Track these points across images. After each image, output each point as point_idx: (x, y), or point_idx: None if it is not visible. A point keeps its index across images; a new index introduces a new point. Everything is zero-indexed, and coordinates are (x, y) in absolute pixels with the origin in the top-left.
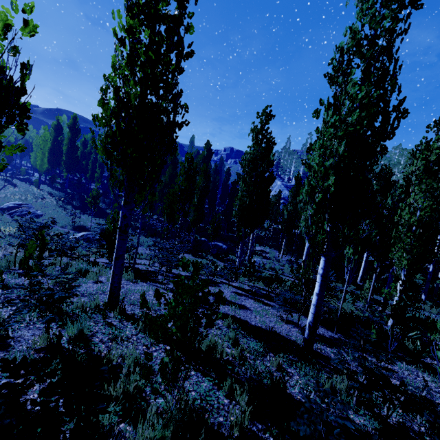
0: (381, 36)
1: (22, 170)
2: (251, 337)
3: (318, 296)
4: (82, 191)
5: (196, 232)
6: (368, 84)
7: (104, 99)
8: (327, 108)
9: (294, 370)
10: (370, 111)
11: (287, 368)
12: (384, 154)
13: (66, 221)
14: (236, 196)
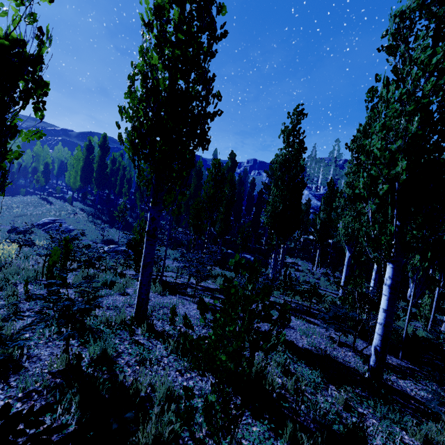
0: None
1: (57, 189)
2: (302, 363)
3: (387, 313)
4: (111, 206)
5: (222, 244)
6: None
7: (131, 87)
8: (386, 84)
9: (366, 410)
10: None
11: (356, 406)
12: None
13: (95, 234)
14: (267, 202)
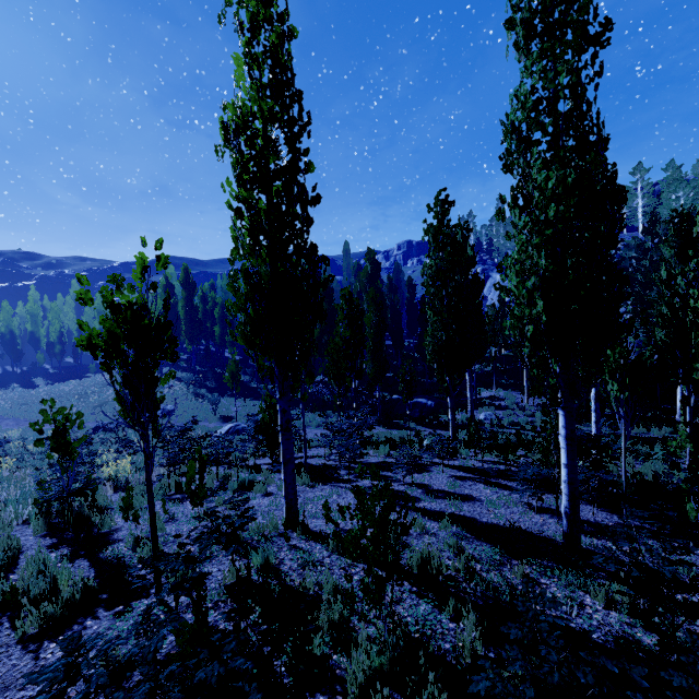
0: (561, 98)
1: None
2: (483, 541)
3: (568, 468)
4: (213, 364)
5: (382, 389)
6: (556, 169)
7: (235, 286)
8: (513, 205)
9: (550, 580)
10: (569, 203)
11: (539, 578)
12: (614, 246)
13: (204, 411)
14: (425, 331)
